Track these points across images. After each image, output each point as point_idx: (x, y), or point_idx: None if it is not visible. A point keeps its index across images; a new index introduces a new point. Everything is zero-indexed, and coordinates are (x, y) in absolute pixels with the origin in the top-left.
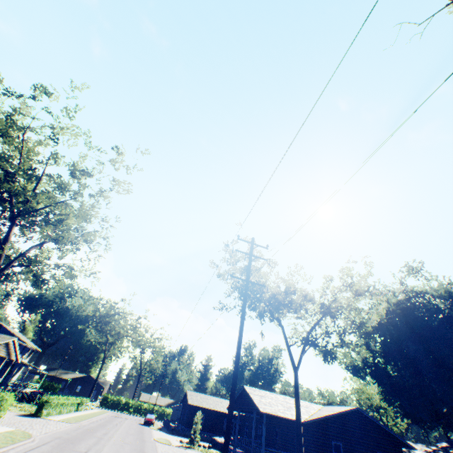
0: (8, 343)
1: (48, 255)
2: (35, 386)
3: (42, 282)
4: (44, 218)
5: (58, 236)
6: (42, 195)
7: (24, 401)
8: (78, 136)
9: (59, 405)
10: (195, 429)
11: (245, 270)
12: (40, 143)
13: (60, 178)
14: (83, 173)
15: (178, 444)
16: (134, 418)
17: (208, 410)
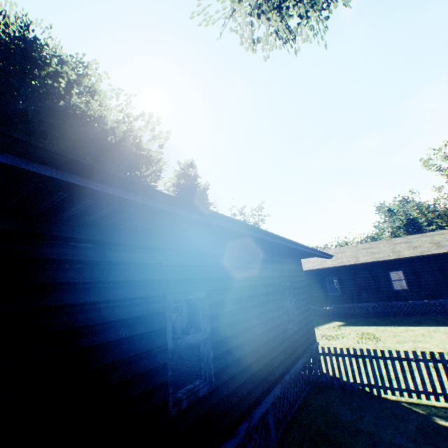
0: None
1: None
2: None
3: None
4: None
5: None
6: None
7: None
8: None
9: None
10: None
11: None
12: None
13: None
14: None
15: None
16: None
17: None
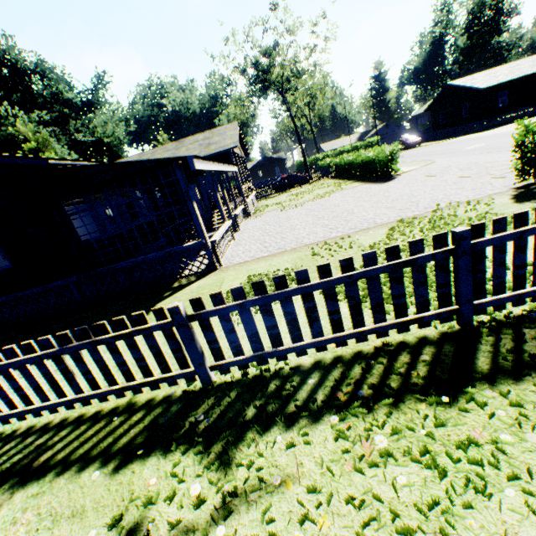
0: None
1: None
2: None
3: None
4: None
5: None
6: None
7: (289, 190)
8: None
9: None
10: None
11: None
12: None
13: None
14: None
15: None
16: None
17: (511, 83)
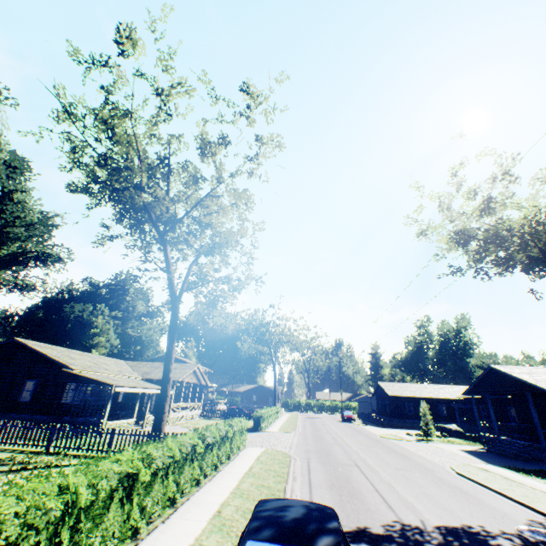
0: (195, 371)
1: (207, 271)
2: (223, 402)
3: (218, 300)
4: (184, 231)
5: (221, 240)
6: (184, 194)
7: (229, 418)
8: (191, 91)
9: (267, 417)
10: (424, 421)
11: (485, 205)
12: (154, 122)
13: (192, 164)
14: (217, 144)
15: (412, 438)
16: (325, 417)
17: (414, 398)
